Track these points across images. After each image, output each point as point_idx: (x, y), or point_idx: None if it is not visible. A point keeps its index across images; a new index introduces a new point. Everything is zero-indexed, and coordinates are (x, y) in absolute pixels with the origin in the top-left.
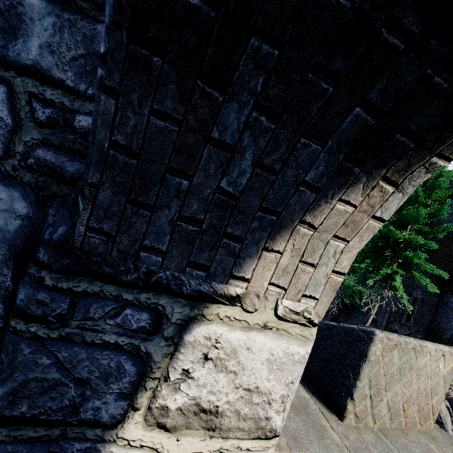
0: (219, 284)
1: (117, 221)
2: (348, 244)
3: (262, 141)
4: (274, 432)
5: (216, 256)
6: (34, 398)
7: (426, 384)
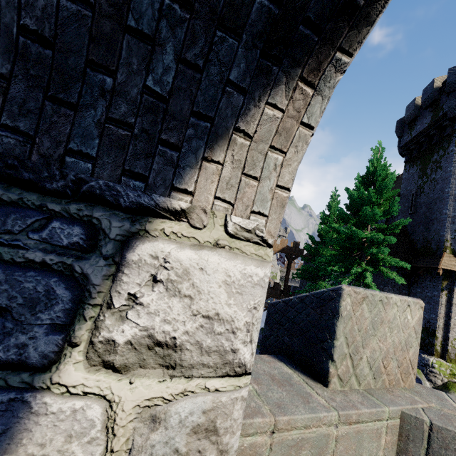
0: (160, 197)
1: (35, 120)
2: (286, 156)
3: (180, 32)
4: (243, 367)
5: (154, 165)
6: None
7: (399, 337)
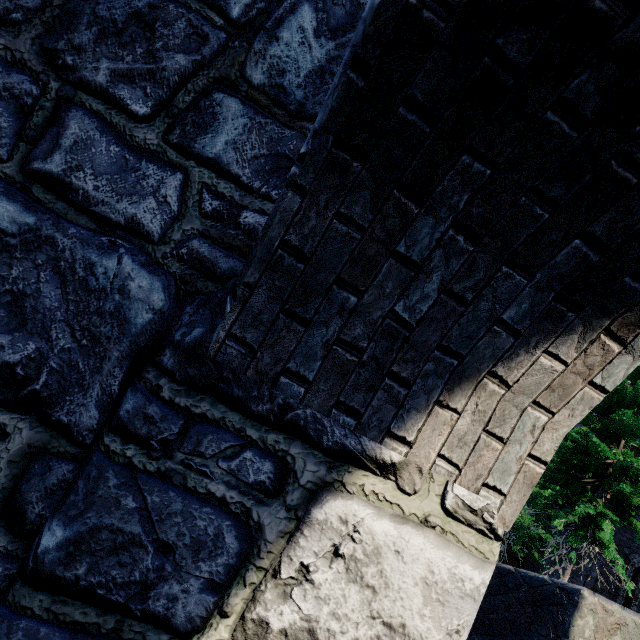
0: (370, 441)
1: (263, 332)
2: (553, 418)
3: (455, 263)
4: None
5: (374, 401)
6: (99, 557)
7: None
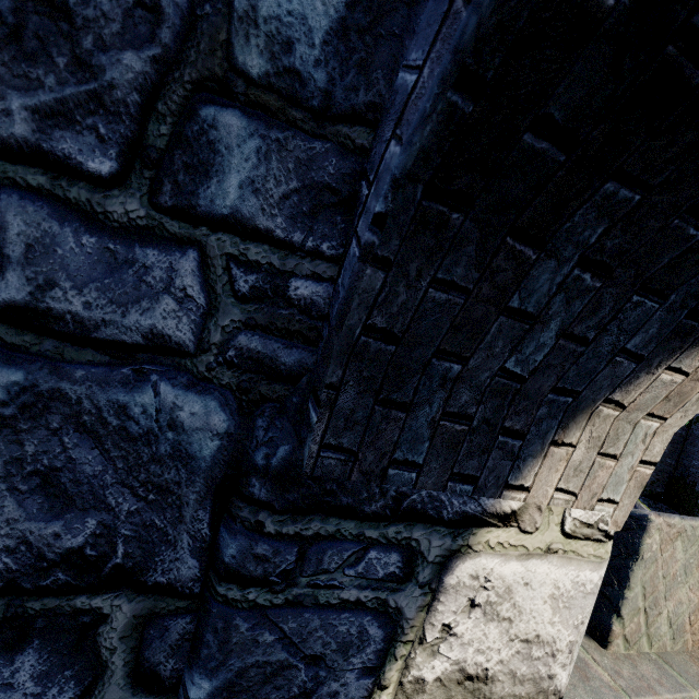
0: (489, 499)
1: (360, 432)
2: (665, 422)
3: (577, 304)
4: (558, 693)
5: (488, 462)
6: (254, 691)
7: None
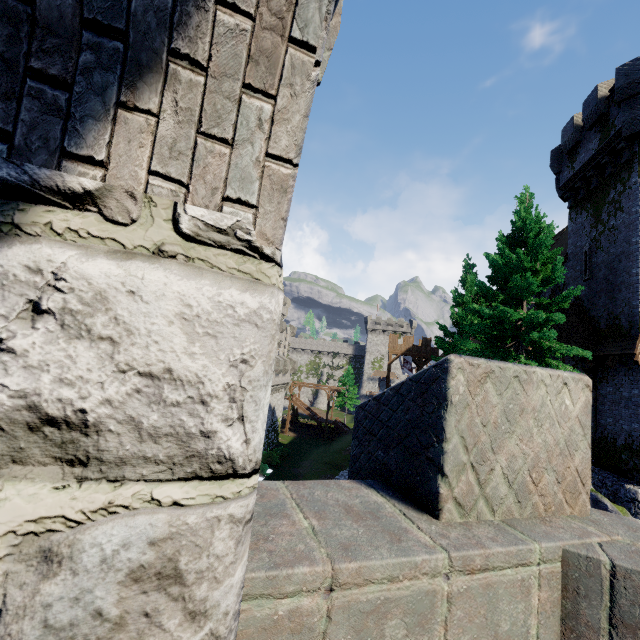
0: (41, 169)
1: None
2: (277, 104)
3: None
4: (229, 463)
5: (22, 113)
6: None
7: (555, 434)
